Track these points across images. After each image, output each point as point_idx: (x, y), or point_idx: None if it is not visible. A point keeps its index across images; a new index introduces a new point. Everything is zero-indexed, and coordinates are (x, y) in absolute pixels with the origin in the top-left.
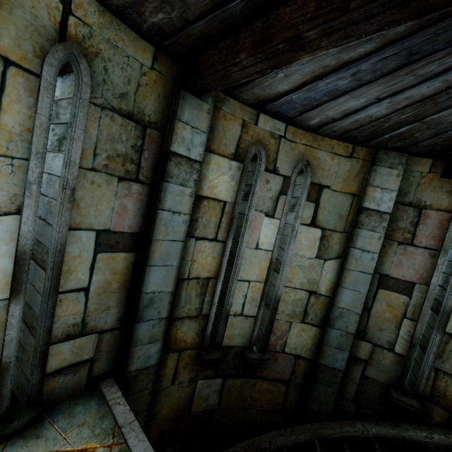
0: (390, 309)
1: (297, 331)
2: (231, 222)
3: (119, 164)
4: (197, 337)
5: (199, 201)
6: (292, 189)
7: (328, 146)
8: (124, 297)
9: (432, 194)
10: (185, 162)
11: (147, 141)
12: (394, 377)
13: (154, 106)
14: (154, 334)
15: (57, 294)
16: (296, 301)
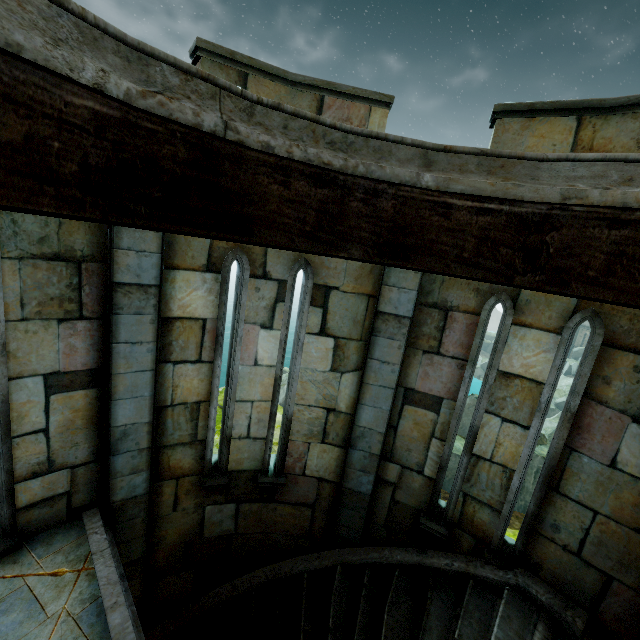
0: (418, 428)
1: (318, 452)
2: (215, 340)
3: (55, 306)
4: (196, 463)
5: (170, 324)
6: (290, 295)
7: None
8: (94, 432)
9: (459, 293)
10: (136, 289)
11: (86, 276)
12: (424, 502)
13: (86, 239)
14: (136, 465)
15: (11, 439)
16: (312, 420)
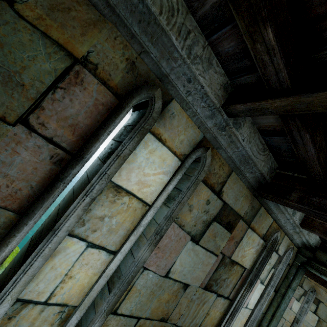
0: None
1: None
2: None
3: None
4: None
5: None
6: (307, 296)
7: (324, 288)
8: None
9: None
10: None
11: None
12: None
13: None
14: None
15: None
16: None
